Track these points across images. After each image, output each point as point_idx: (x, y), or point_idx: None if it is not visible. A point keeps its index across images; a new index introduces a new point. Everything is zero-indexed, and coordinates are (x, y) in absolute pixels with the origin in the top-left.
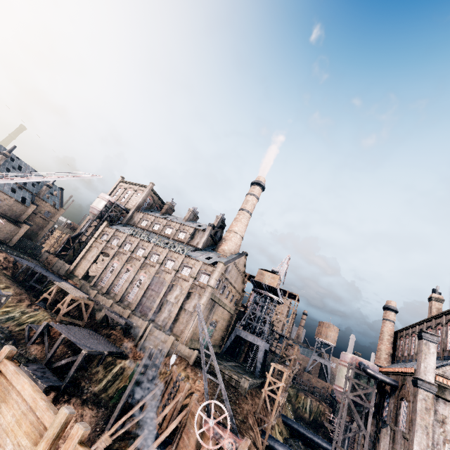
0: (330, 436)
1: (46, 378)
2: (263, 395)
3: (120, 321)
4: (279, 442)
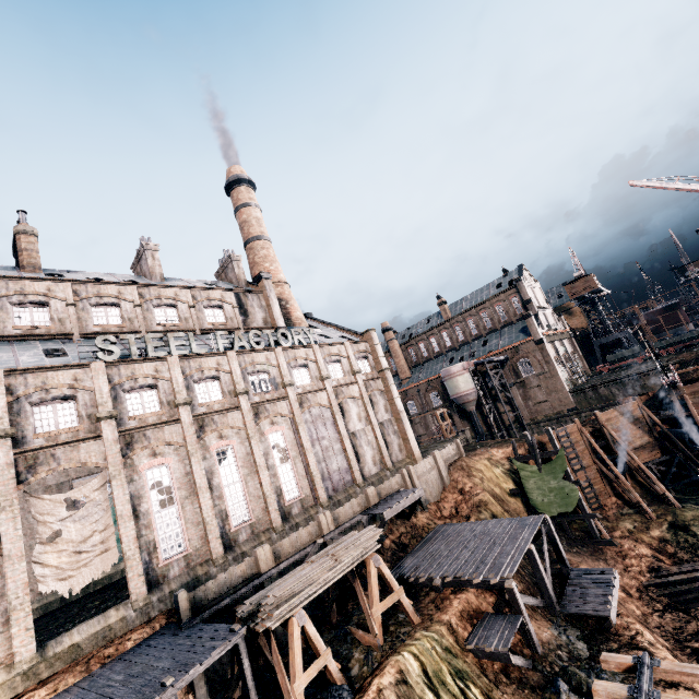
0: None
1: (595, 581)
2: None
3: (418, 496)
4: None
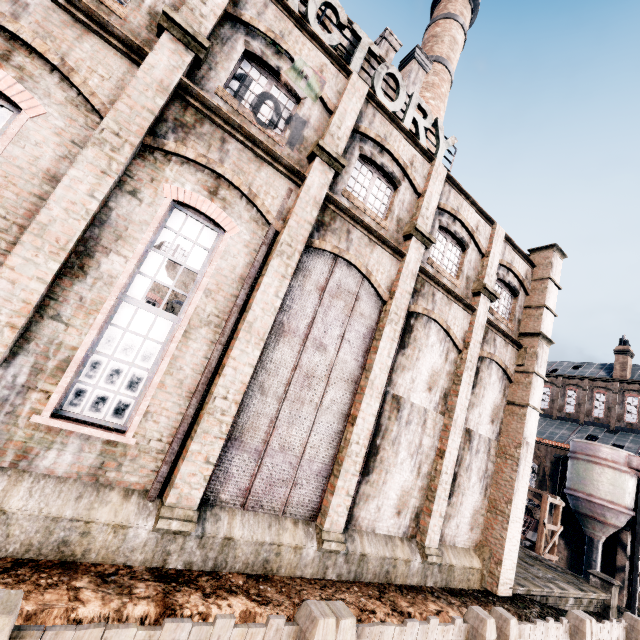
0: None
1: None
2: None
3: None
4: None
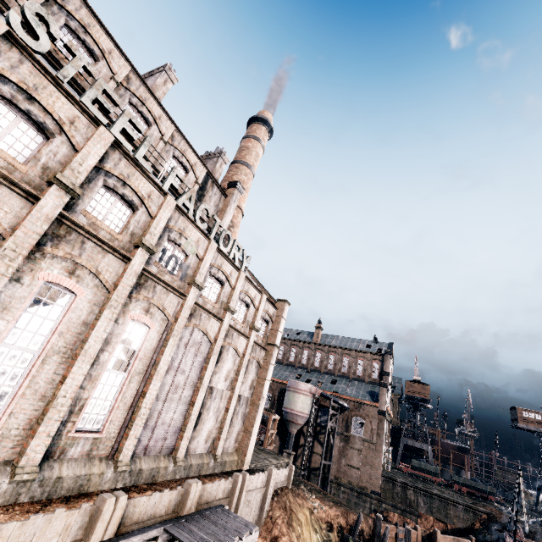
0: None
1: None
2: None
3: (251, 541)
4: None
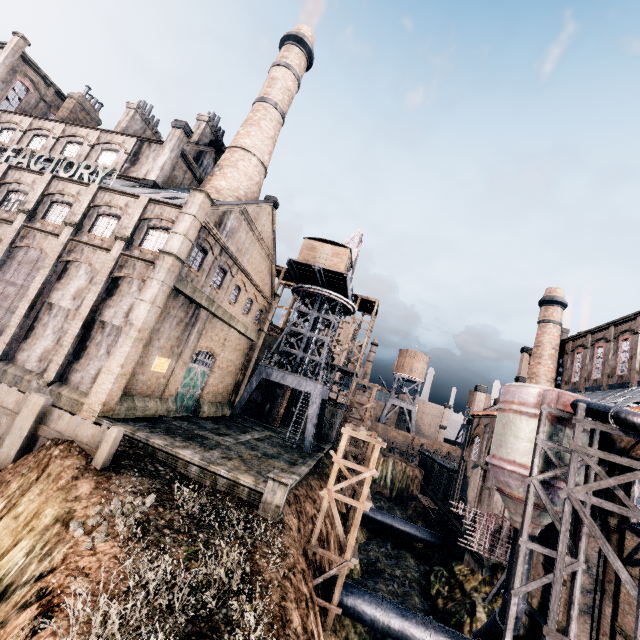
0: (429, 516)
1: None
2: (325, 503)
3: None
4: (365, 596)
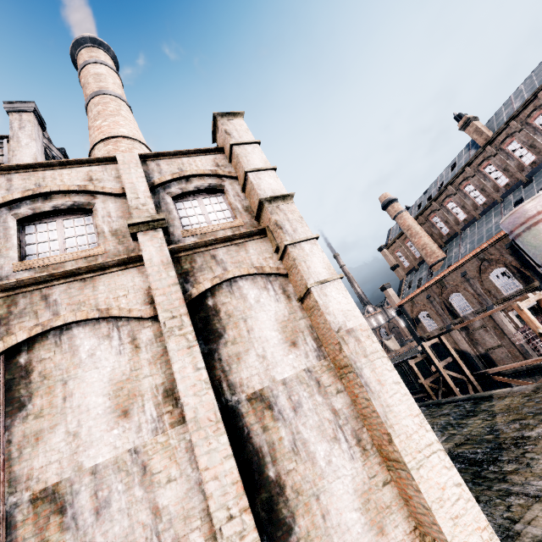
0: None
1: None
2: None
3: None
4: None
